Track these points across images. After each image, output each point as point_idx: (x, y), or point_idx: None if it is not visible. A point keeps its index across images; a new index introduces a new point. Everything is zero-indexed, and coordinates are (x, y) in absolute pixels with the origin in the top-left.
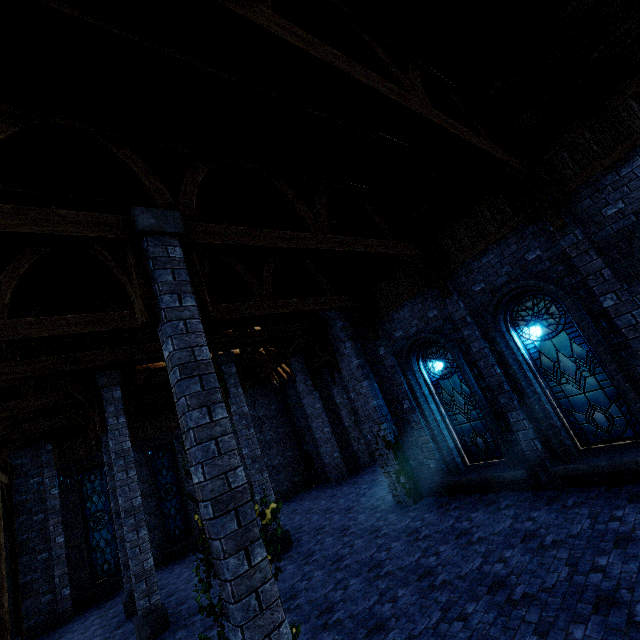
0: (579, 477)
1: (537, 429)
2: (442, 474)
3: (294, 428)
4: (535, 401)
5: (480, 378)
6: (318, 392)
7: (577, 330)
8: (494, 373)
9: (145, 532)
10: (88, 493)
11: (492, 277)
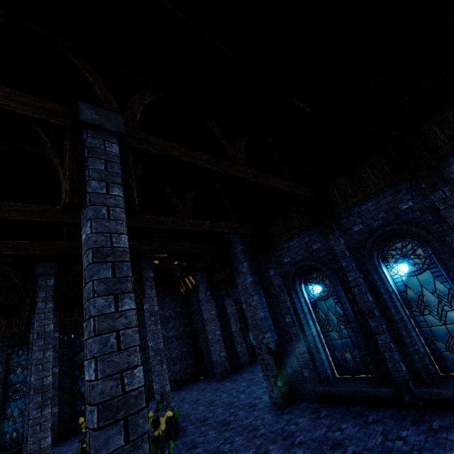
0: (440, 401)
1: (402, 352)
2: (314, 382)
3: (192, 328)
4: (403, 327)
5: (353, 302)
6: (214, 301)
7: (440, 270)
8: (366, 299)
9: (49, 410)
10: (13, 366)
11: (369, 220)
